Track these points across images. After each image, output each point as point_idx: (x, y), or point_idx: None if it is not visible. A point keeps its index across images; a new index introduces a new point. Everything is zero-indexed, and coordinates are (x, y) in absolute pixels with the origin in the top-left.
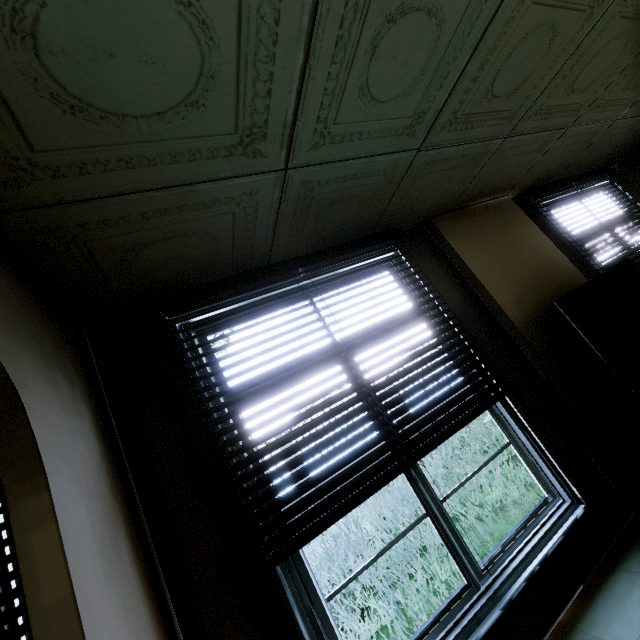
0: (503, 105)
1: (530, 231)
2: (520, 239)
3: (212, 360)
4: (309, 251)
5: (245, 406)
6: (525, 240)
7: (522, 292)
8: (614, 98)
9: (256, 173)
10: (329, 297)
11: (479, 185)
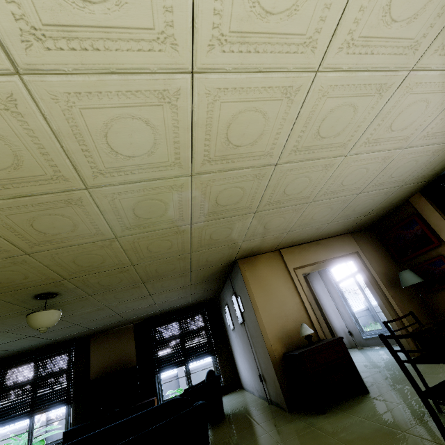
0: (73, 332)
1: (129, 341)
2: (121, 345)
3: (2, 379)
4: (42, 348)
5: (2, 393)
6: (123, 345)
7: (103, 368)
8: (138, 314)
9: (3, 352)
10: (40, 364)
11: (104, 329)
